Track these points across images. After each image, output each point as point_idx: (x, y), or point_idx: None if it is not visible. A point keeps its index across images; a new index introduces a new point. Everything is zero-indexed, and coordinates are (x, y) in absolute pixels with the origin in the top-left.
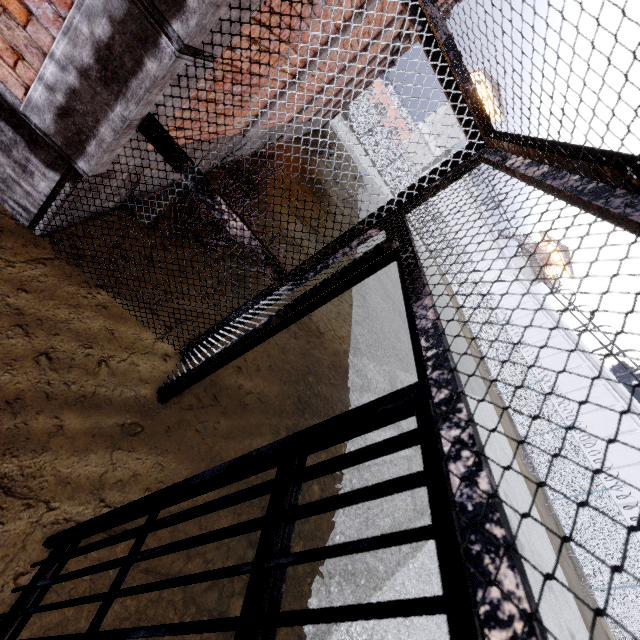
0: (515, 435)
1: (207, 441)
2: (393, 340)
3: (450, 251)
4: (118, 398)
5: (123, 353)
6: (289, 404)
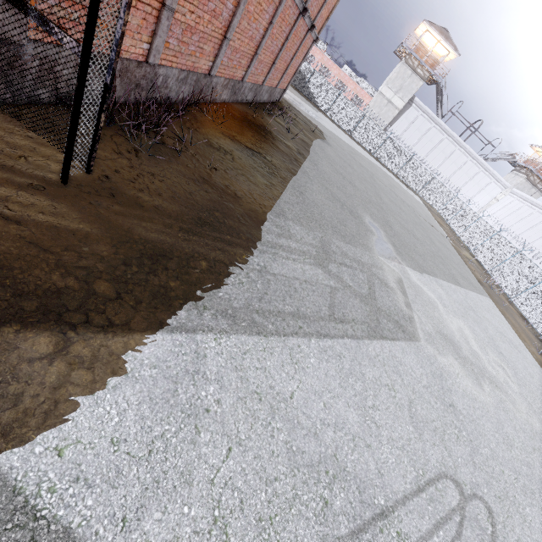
0: (532, 333)
1: (99, 210)
2: (335, 223)
3: (433, 185)
4: (30, 173)
5: (40, 158)
6: (187, 218)
